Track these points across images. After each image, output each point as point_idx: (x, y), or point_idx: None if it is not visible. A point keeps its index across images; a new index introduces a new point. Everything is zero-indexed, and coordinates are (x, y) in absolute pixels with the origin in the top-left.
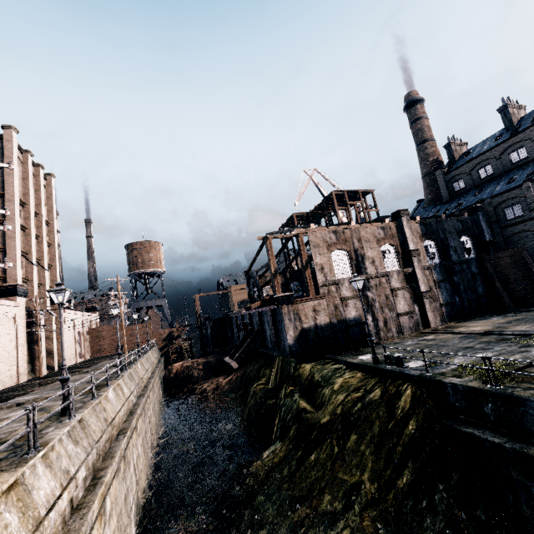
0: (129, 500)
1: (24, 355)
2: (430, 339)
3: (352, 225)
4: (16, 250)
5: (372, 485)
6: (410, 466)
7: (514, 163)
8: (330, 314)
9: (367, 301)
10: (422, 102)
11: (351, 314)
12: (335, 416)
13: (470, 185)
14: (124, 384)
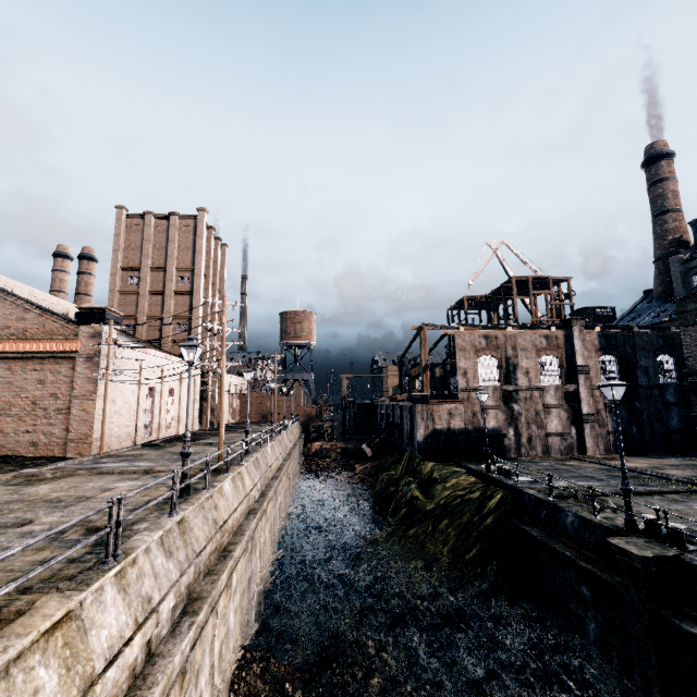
0: (275, 523)
1: (197, 408)
2: (569, 464)
3: (508, 331)
4: (199, 319)
5: (448, 555)
6: (478, 546)
7: None
8: (466, 421)
9: (511, 414)
10: (671, 157)
11: (490, 424)
12: (437, 506)
13: None
14: (276, 446)
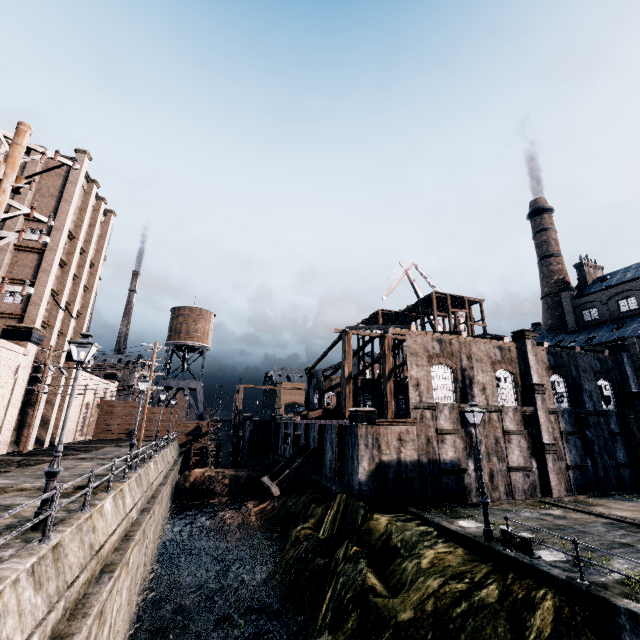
0: None
1: (13, 418)
2: (557, 515)
3: (462, 337)
4: (46, 287)
5: None
6: None
7: None
8: (420, 449)
9: (470, 441)
10: (551, 212)
11: (447, 455)
12: (422, 614)
13: (605, 317)
14: (129, 490)
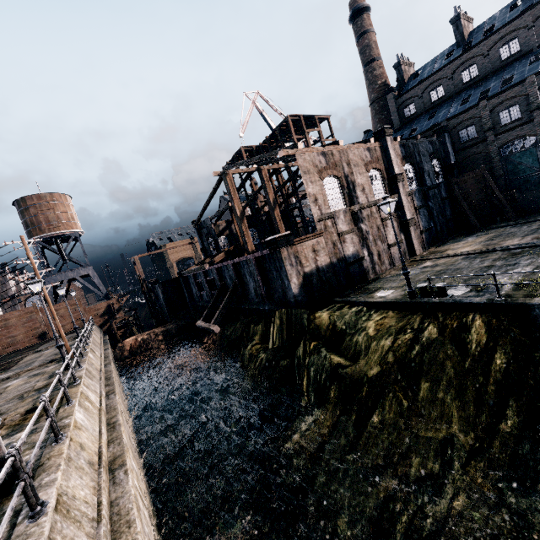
0: None
1: None
2: (431, 265)
3: (340, 146)
4: None
5: (467, 434)
6: (513, 405)
7: (465, 83)
8: (330, 254)
9: (362, 234)
10: (369, 11)
11: (349, 251)
12: (387, 366)
13: (421, 110)
14: (86, 388)
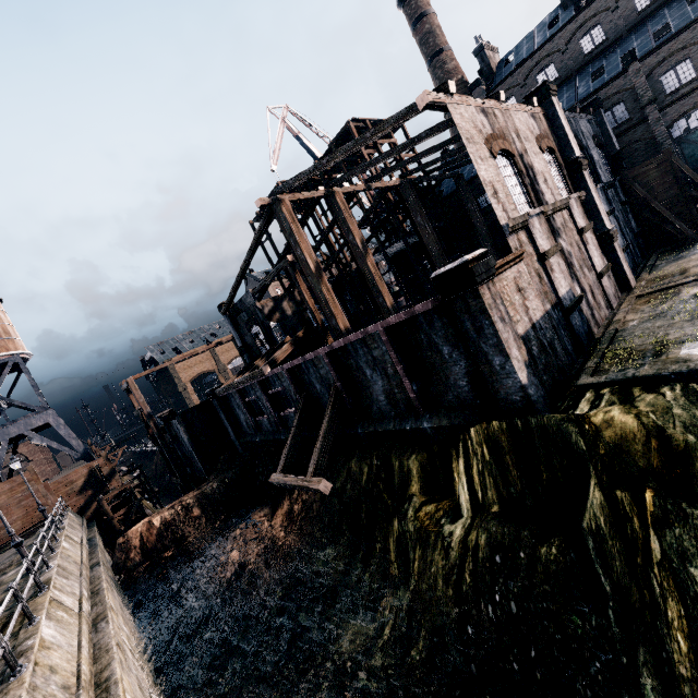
0: None
1: None
2: None
3: (500, 102)
4: None
5: None
6: None
7: (588, 54)
8: (539, 294)
9: (565, 257)
10: None
11: (562, 287)
12: None
13: None
14: None
